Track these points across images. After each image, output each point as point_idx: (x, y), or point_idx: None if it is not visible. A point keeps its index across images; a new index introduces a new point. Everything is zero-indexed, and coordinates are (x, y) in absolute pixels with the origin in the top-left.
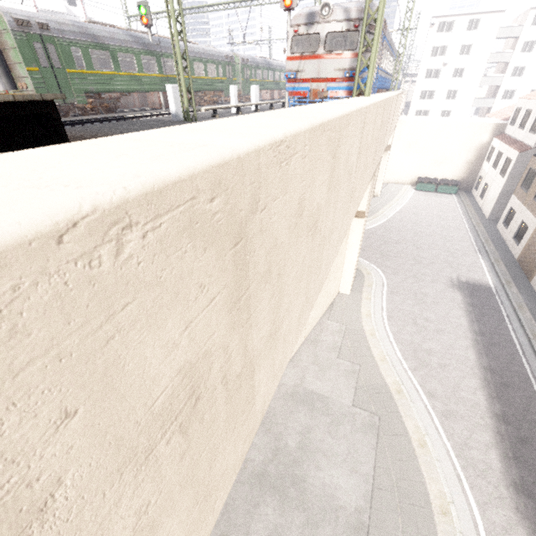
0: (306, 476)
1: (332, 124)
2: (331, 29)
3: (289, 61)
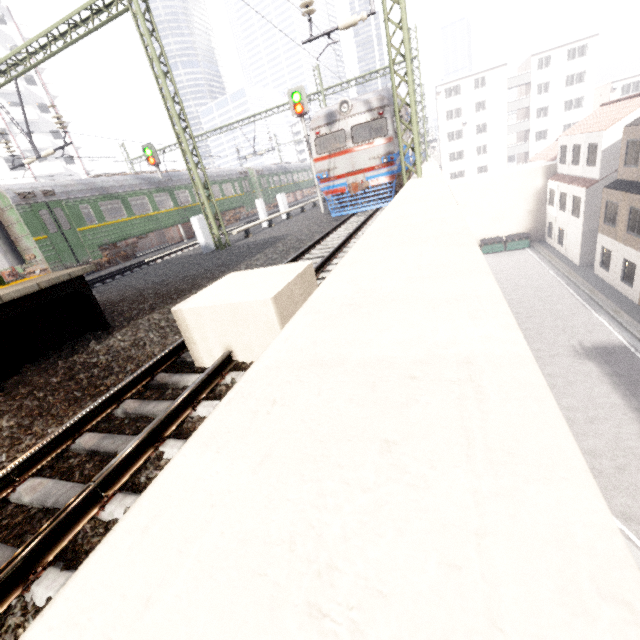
0: None
1: None
2: (355, 123)
3: (317, 163)
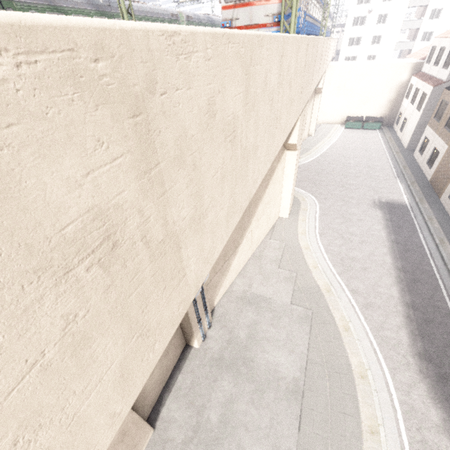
0: (254, 357)
1: (239, 38)
2: None
3: (224, 10)
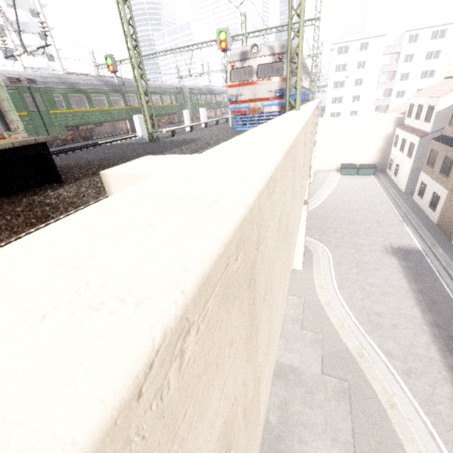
0: (291, 451)
1: (292, 146)
2: (260, 62)
3: (230, 88)
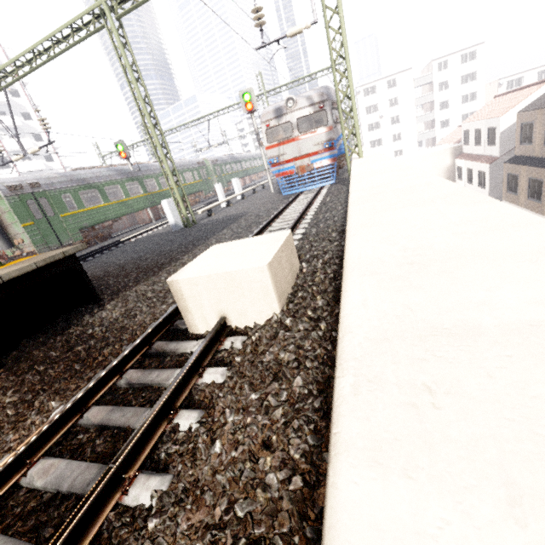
0: None
1: None
2: (299, 115)
3: (268, 150)
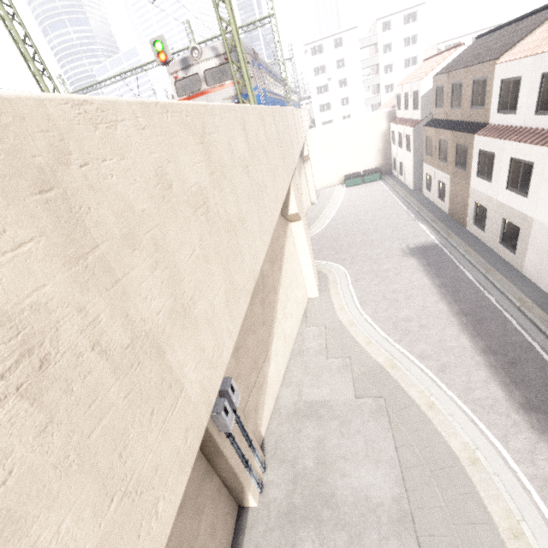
0: (334, 489)
1: (179, 108)
2: (206, 67)
3: None
